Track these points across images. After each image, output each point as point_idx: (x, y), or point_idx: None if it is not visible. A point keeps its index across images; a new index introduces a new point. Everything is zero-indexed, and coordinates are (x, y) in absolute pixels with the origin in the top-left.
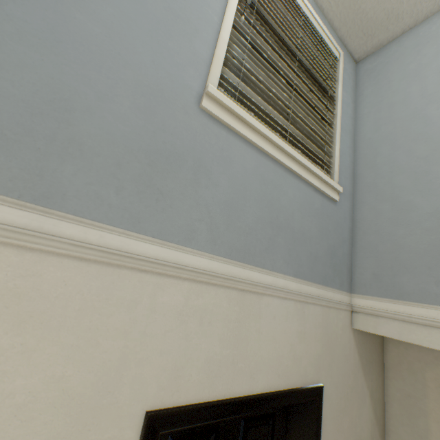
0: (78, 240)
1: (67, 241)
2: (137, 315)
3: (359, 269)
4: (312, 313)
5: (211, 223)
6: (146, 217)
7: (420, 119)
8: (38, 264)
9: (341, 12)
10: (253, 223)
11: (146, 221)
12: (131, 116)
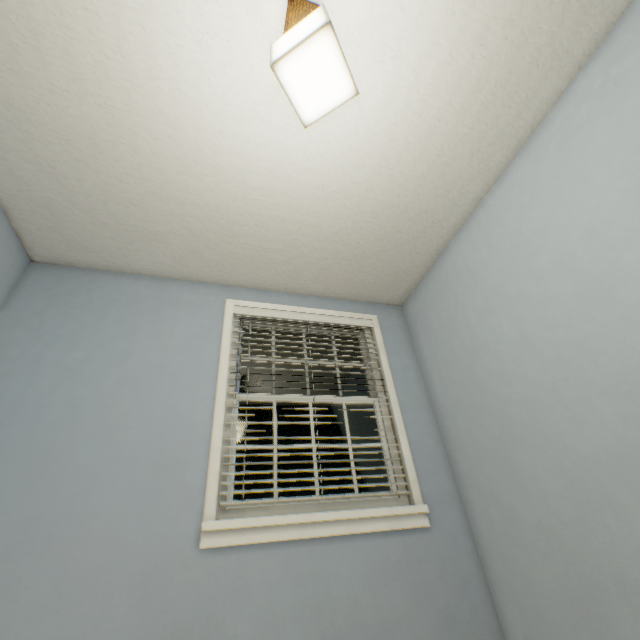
0: None
1: None
2: None
3: (508, 626)
4: None
5: None
6: None
7: (474, 382)
8: None
9: (350, 291)
10: None
11: None
12: (128, 621)
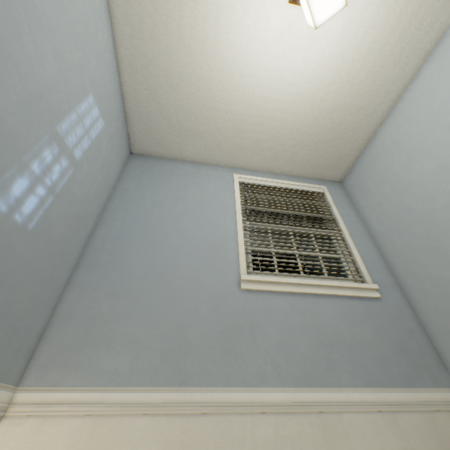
0: (202, 402)
1: (198, 404)
2: (246, 449)
3: (446, 356)
4: (409, 422)
5: (273, 362)
6: (232, 374)
7: (404, 208)
8: (188, 422)
9: (307, 171)
10: (305, 350)
11: (232, 376)
12: (209, 316)
